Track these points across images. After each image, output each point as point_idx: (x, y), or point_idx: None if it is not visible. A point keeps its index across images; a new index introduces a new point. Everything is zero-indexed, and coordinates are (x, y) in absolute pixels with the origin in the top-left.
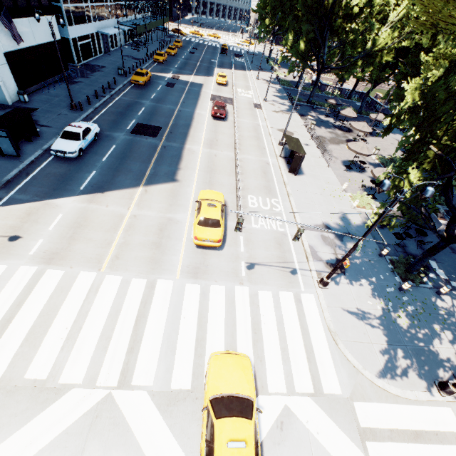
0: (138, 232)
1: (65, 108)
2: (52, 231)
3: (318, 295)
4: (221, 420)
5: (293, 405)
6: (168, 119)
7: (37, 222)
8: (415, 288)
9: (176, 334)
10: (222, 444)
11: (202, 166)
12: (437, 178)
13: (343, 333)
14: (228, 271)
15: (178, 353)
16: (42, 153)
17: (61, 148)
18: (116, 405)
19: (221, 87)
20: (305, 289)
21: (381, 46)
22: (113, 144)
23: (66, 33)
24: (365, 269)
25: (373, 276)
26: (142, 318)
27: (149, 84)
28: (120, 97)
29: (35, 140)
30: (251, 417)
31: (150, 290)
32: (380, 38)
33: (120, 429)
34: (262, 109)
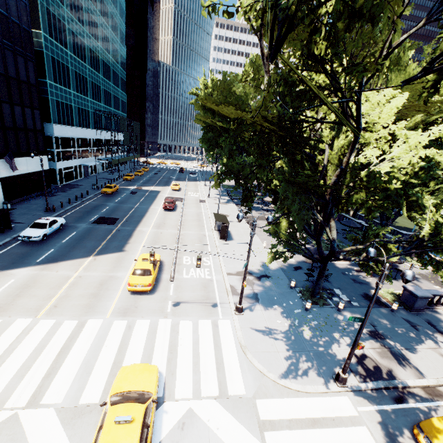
0: (80, 287)
1: (41, 211)
2: (1, 291)
3: (234, 320)
4: (116, 406)
5: (198, 407)
6: (126, 213)
7: None
8: (319, 308)
9: (95, 359)
10: (111, 422)
11: (148, 240)
12: (282, 214)
13: (252, 346)
14: (155, 309)
15: (93, 374)
16: (10, 240)
17: (28, 234)
18: (19, 423)
19: (175, 192)
20: (223, 317)
21: None
22: (75, 231)
23: (54, 166)
24: (277, 298)
25: (284, 302)
26: (66, 349)
27: (116, 193)
28: (90, 202)
29: (7, 232)
30: (145, 403)
31: (80, 328)
32: None
33: None
34: (206, 202)
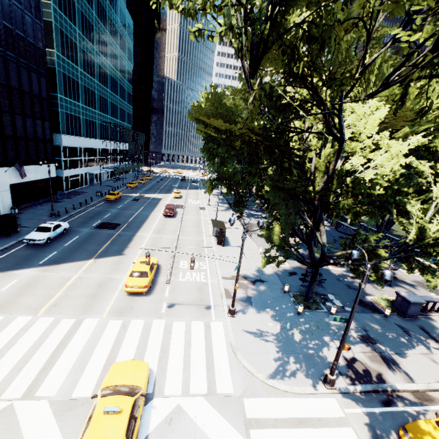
0: (79, 288)
1: (46, 216)
2: (4, 290)
3: (226, 322)
4: (105, 397)
5: (186, 403)
6: (128, 219)
7: None
8: (312, 312)
9: (90, 356)
10: (100, 412)
11: (147, 244)
12: (274, 218)
13: (243, 347)
14: (150, 310)
15: (87, 370)
16: (16, 243)
17: (33, 237)
18: (14, 413)
19: (176, 199)
20: (215, 319)
21: None
22: (78, 235)
23: (61, 174)
24: (271, 302)
25: (277, 306)
26: (63, 346)
27: (119, 200)
28: (93, 208)
29: (13, 235)
30: (134, 396)
31: (77, 326)
32: None
33: (11, 433)
34: (205, 210)
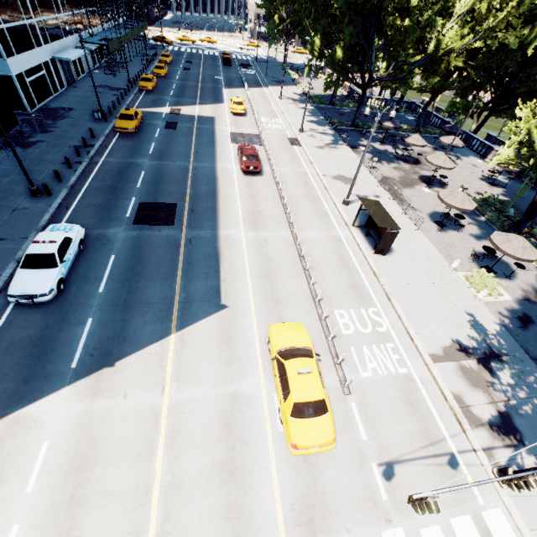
0: (190, 446)
1: (23, 196)
2: (33, 493)
3: (508, 507)
4: None
5: None
6: (182, 186)
7: (1, 478)
8: None
9: None
10: None
11: (253, 267)
12: None
13: None
14: (359, 497)
15: None
16: None
17: (26, 290)
18: None
19: (240, 118)
20: (483, 499)
21: (448, 48)
22: (110, 252)
23: (5, 69)
24: None
25: None
26: None
27: (142, 128)
28: (105, 159)
29: None
30: None
31: None
32: (445, 37)
33: None
34: (302, 146)
